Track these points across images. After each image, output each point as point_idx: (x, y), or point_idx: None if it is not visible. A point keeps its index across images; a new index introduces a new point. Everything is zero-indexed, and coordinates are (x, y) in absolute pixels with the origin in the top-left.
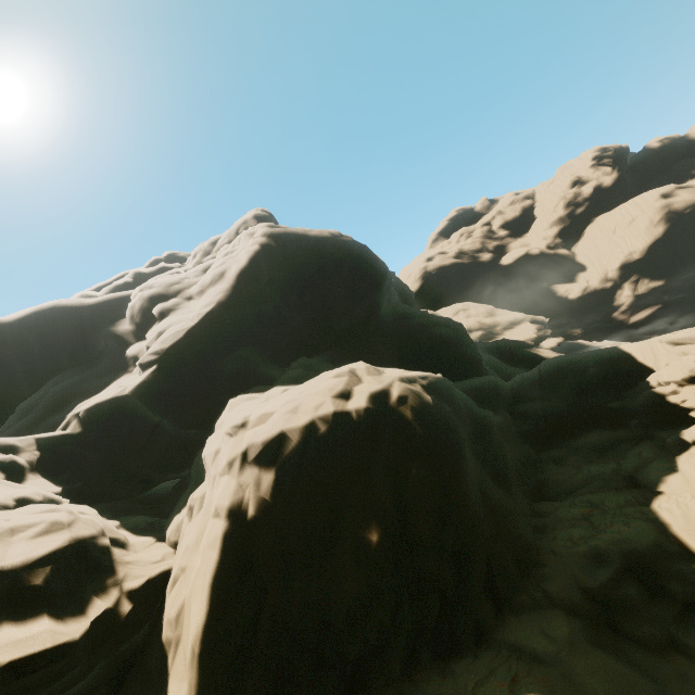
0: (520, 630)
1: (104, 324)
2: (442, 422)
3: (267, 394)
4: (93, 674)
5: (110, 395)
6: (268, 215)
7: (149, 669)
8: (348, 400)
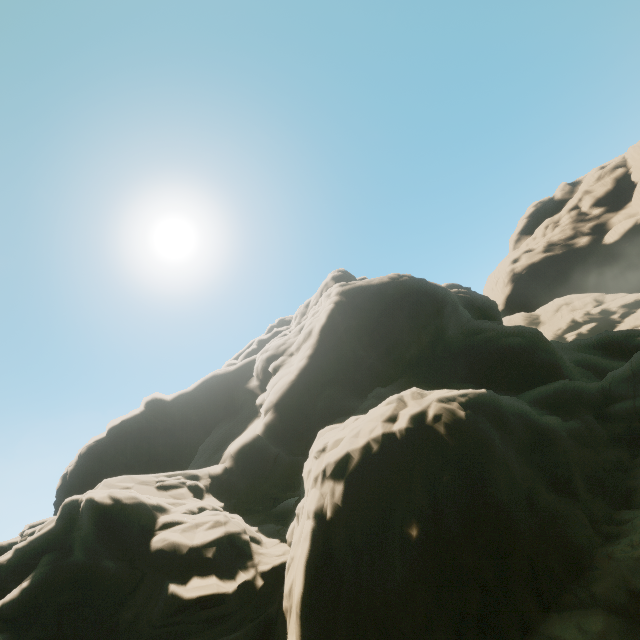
0: (558, 624)
1: (242, 382)
2: (473, 434)
3: (344, 424)
4: (247, 633)
5: (246, 436)
6: (343, 274)
7: (279, 634)
8: (394, 422)
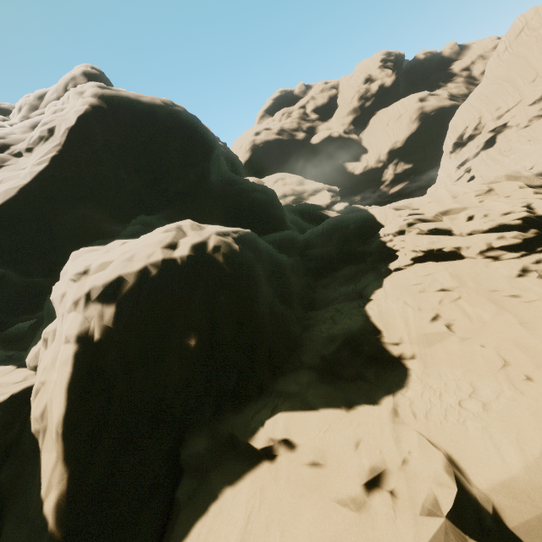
0: (284, 382)
1: None
2: (245, 264)
3: (108, 247)
4: None
5: None
6: (99, 73)
7: (24, 452)
8: (174, 250)
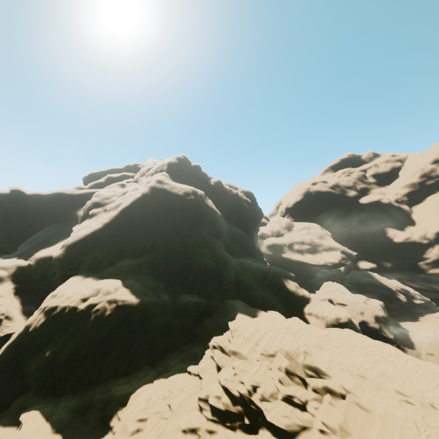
0: (67, 398)
1: (80, 204)
2: (101, 325)
3: (83, 281)
4: None
5: (48, 253)
6: (178, 162)
7: None
8: (84, 302)
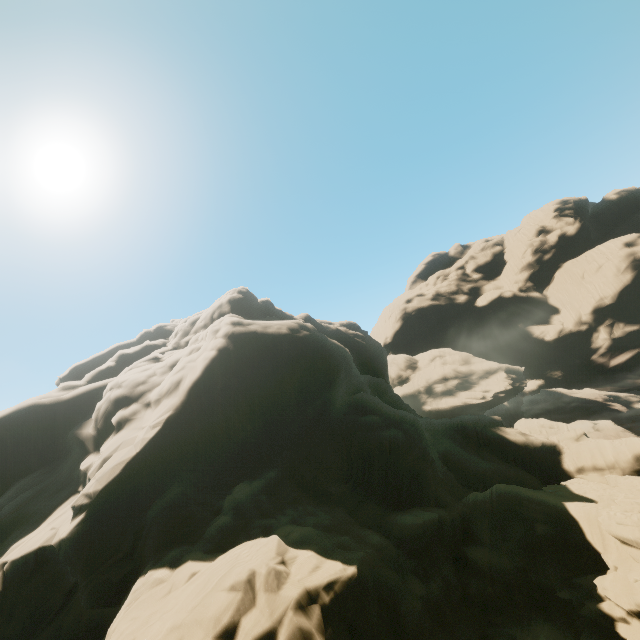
0: None
1: (77, 417)
2: None
3: (174, 579)
4: None
5: (38, 544)
6: (243, 297)
7: None
8: None
